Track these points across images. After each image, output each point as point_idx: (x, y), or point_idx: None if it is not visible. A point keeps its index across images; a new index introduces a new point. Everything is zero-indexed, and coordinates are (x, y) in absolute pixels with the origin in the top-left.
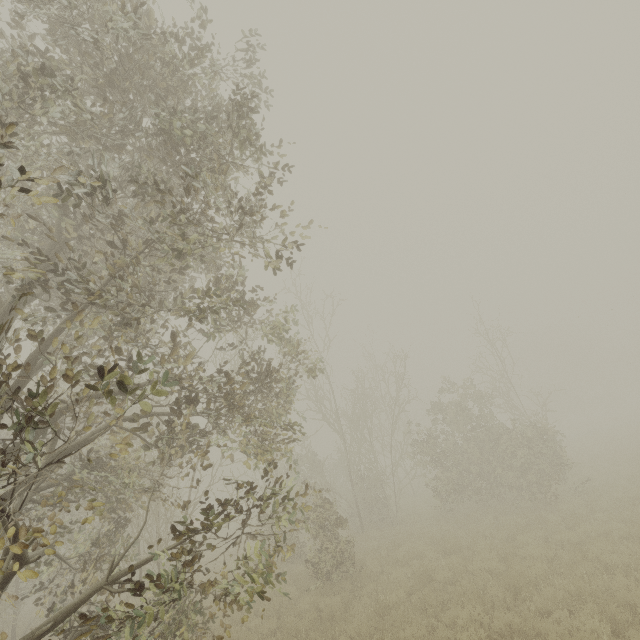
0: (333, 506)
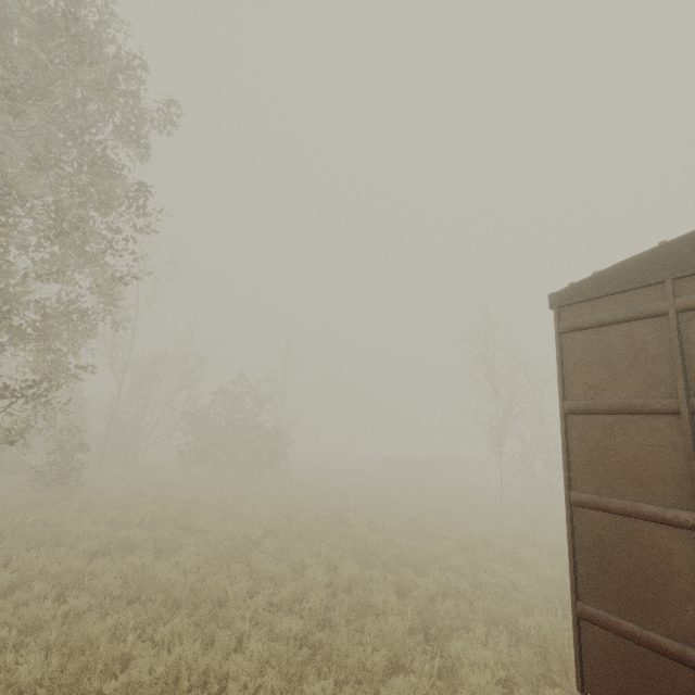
0: (81, 435)
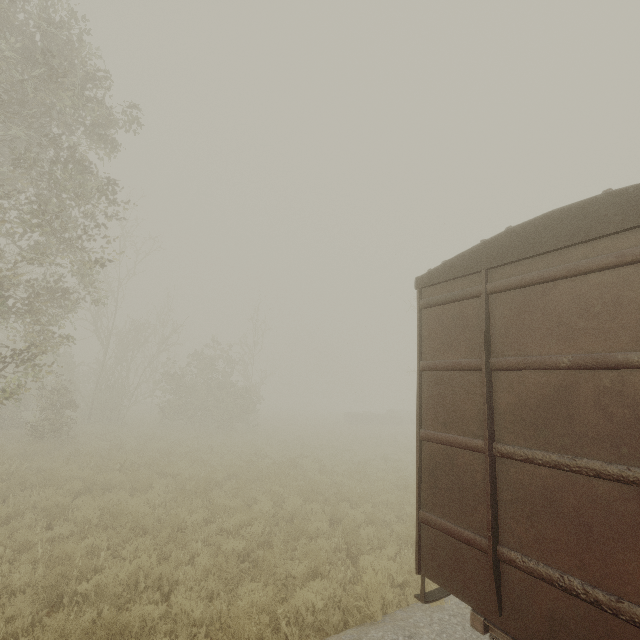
0: (70, 395)
